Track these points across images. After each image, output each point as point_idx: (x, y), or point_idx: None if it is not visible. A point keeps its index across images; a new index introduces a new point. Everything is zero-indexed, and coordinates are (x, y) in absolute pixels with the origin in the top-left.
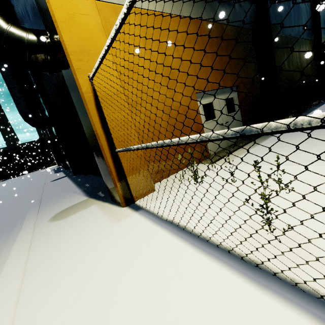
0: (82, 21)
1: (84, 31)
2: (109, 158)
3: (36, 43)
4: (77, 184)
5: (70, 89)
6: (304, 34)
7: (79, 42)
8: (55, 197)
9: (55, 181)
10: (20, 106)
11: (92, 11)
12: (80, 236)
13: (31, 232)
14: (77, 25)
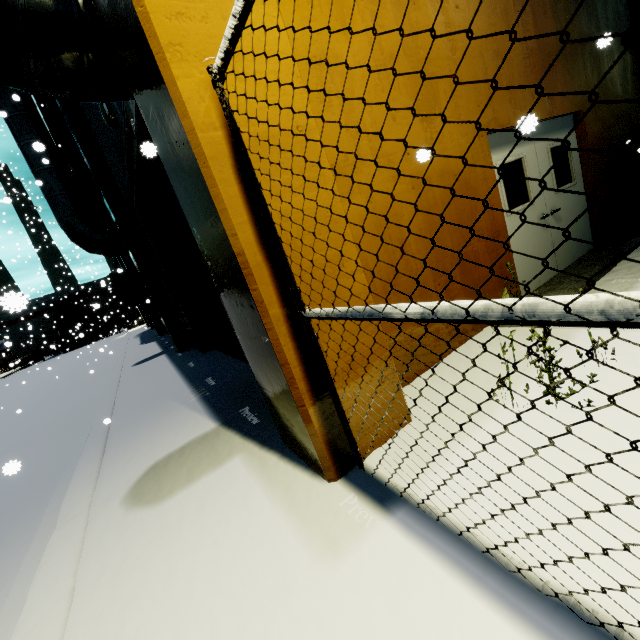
0: None
1: None
2: (286, 339)
3: (49, 4)
4: (188, 376)
5: (155, 132)
6: None
7: None
8: (141, 413)
9: (142, 364)
10: (60, 210)
11: None
12: (214, 612)
13: (77, 549)
14: None
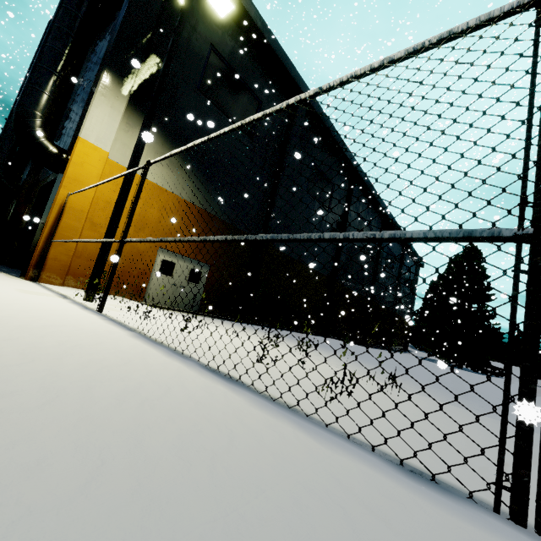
0: (88, 167)
1: (85, 172)
2: (43, 242)
3: (54, 155)
4: None
5: (53, 191)
6: (319, 268)
7: (78, 175)
8: None
9: None
10: None
11: (99, 167)
12: None
13: None
14: (83, 168)
